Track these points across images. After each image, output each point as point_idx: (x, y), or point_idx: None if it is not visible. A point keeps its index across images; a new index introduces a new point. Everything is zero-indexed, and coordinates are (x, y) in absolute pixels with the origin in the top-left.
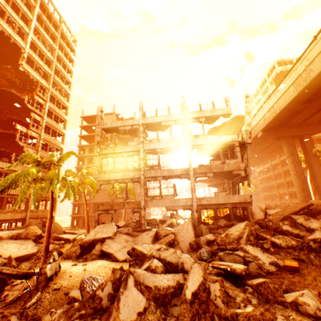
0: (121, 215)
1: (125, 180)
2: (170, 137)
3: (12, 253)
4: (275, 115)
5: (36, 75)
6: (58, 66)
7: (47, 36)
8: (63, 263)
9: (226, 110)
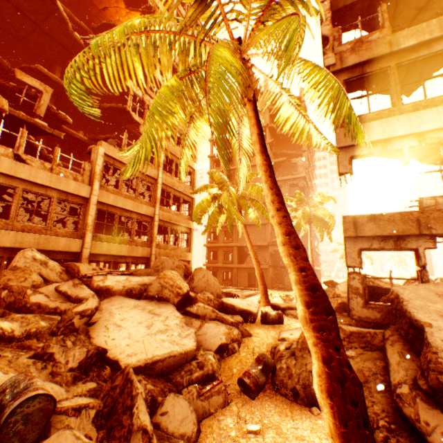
0: (280, 271)
1: None
2: None
3: (133, 342)
4: None
5: None
6: None
7: None
8: None
9: None
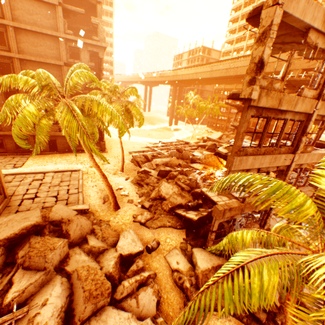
0: None
1: (269, 169)
2: None
3: None
4: None
5: None
6: None
7: None
8: None
9: None
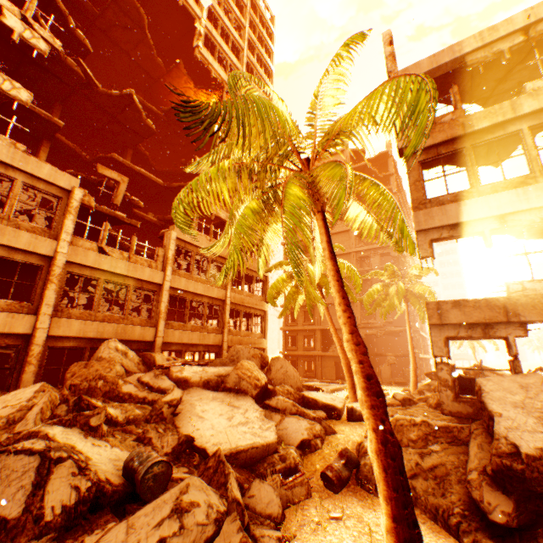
0: (375, 360)
1: None
2: None
3: (217, 432)
4: None
5: (219, 71)
6: (251, 59)
7: (230, 1)
8: None
9: None
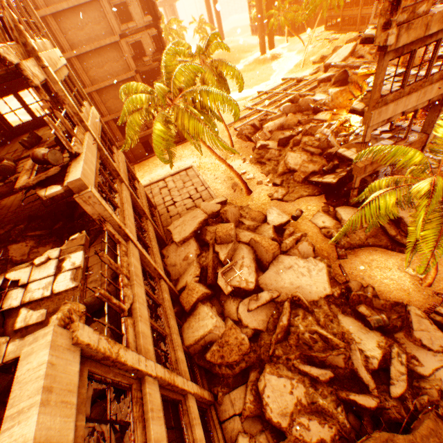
0: None
1: (417, 107)
2: None
3: (315, 285)
4: None
5: None
6: None
7: None
8: (389, 259)
9: None
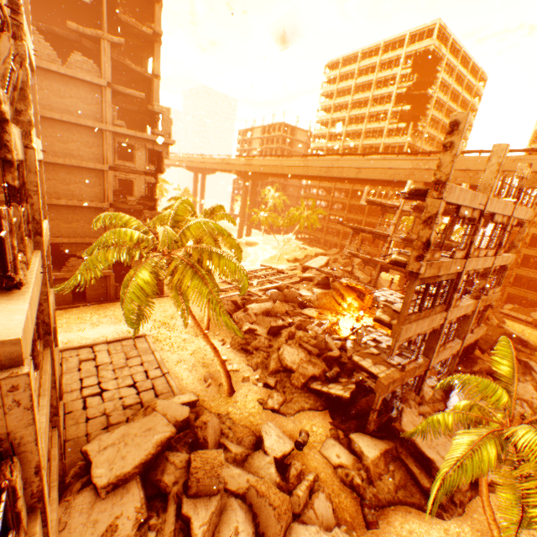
0: None
1: (426, 331)
2: (487, 249)
3: None
4: (469, 184)
5: None
6: None
7: None
8: (431, 528)
9: (530, 213)
